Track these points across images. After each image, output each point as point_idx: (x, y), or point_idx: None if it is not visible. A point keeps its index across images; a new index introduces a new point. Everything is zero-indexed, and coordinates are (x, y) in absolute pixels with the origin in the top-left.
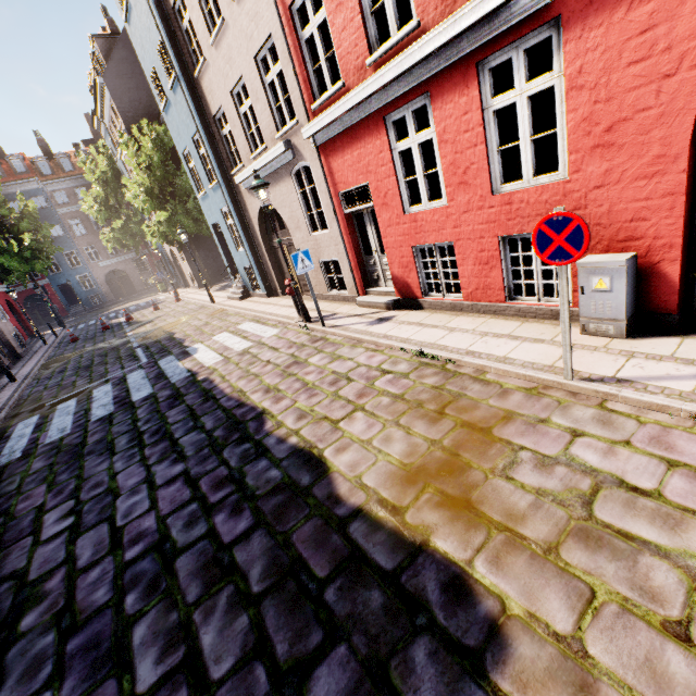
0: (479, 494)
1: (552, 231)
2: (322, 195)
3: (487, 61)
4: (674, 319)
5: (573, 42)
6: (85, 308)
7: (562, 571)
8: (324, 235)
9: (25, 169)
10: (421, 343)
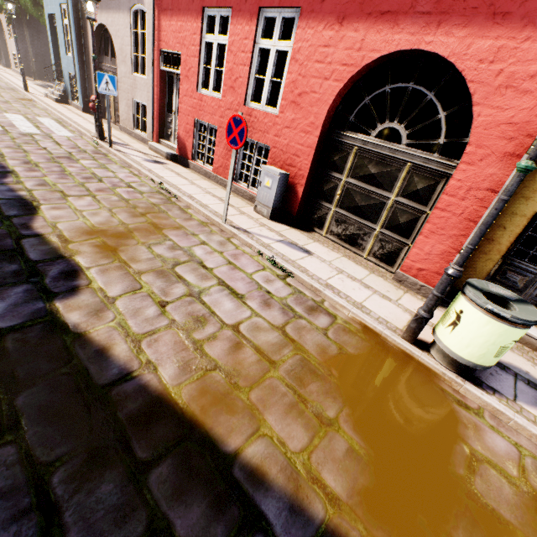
0: (125, 248)
1: (235, 125)
2: (149, 43)
3: (266, 11)
4: (294, 218)
5: (301, 30)
6: None
7: (135, 280)
8: (142, 79)
9: None
10: (168, 182)
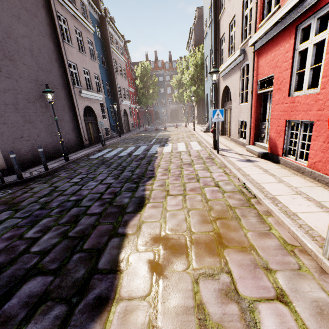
0: (170, 273)
1: None
2: (250, 81)
3: None
4: None
5: None
6: (159, 121)
7: None
8: (244, 105)
9: (161, 66)
10: (252, 180)
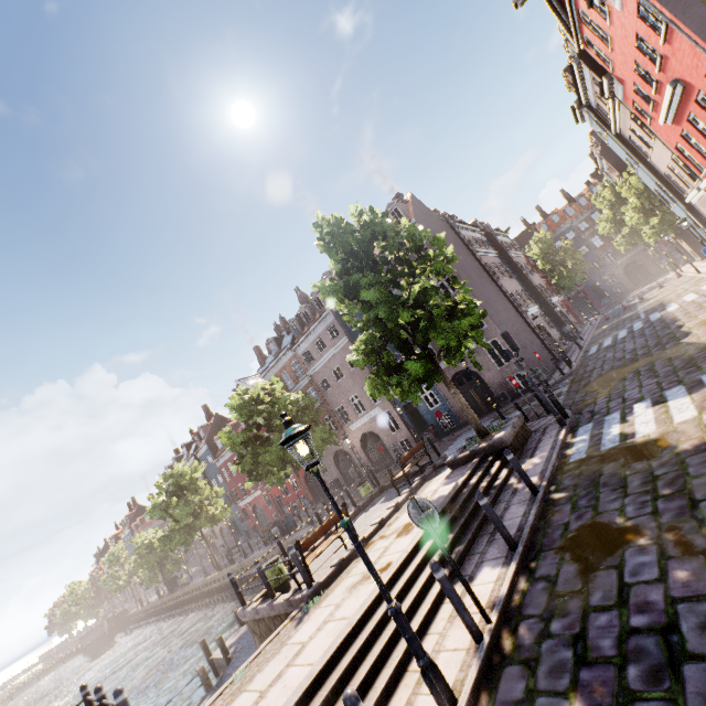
0: None
1: None
2: None
3: None
4: None
5: None
6: (610, 299)
7: None
8: None
9: (559, 219)
10: None
